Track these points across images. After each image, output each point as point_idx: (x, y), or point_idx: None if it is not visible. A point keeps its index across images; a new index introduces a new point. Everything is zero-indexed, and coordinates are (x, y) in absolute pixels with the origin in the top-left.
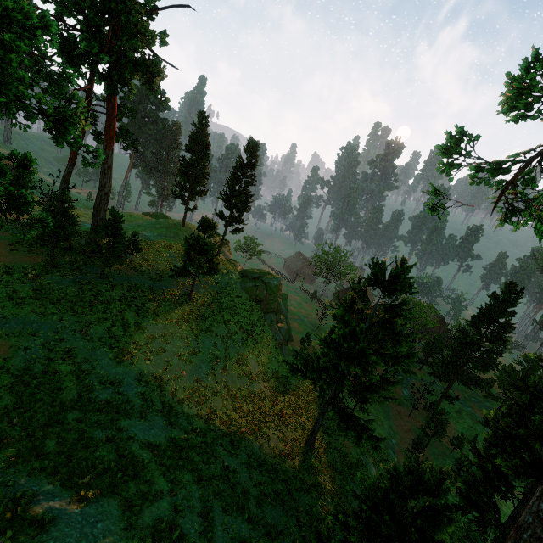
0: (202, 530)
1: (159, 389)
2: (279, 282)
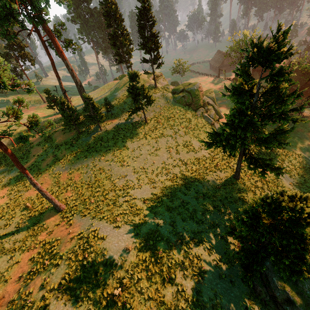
0: (170, 231)
1: (144, 173)
2: (198, 87)
